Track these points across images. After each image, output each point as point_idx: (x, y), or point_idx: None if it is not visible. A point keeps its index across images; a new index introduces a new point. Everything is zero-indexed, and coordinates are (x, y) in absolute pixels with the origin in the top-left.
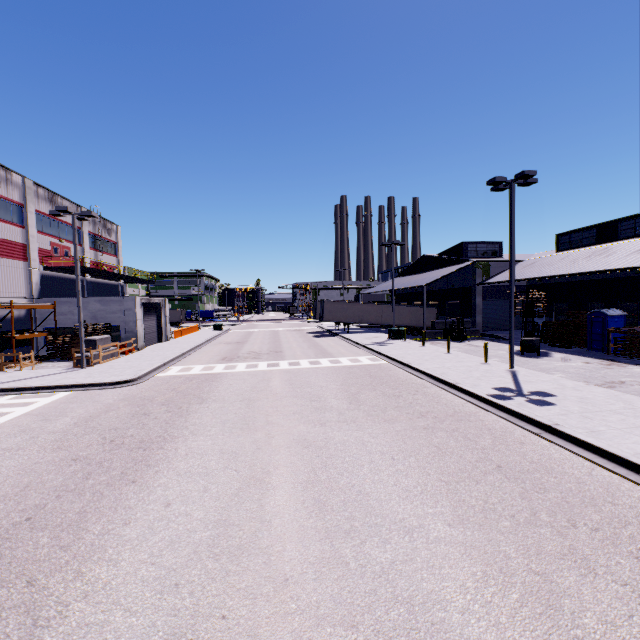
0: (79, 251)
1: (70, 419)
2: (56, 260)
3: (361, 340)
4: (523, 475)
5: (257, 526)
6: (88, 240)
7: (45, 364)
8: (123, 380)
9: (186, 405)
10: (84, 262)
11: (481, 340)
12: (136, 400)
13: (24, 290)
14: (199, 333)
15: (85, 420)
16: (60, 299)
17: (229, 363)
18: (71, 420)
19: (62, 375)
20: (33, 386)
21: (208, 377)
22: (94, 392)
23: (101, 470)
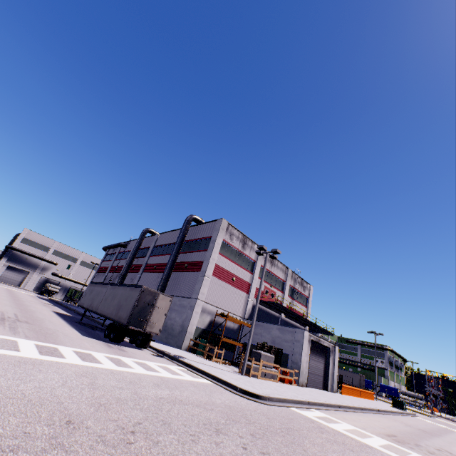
0: (280, 296)
1: (166, 393)
2: (265, 298)
3: None
4: None
5: None
6: (288, 290)
7: (230, 366)
8: (251, 391)
9: (276, 454)
10: (278, 299)
11: None
12: (236, 412)
13: (241, 311)
14: (372, 401)
15: (171, 400)
16: (257, 322)
17: (395, 443)
18: (165, 394)
19: (223, 371)
20: (197, 366)
21: (348, 441)
22: (222, 389)
23: (25, 455)
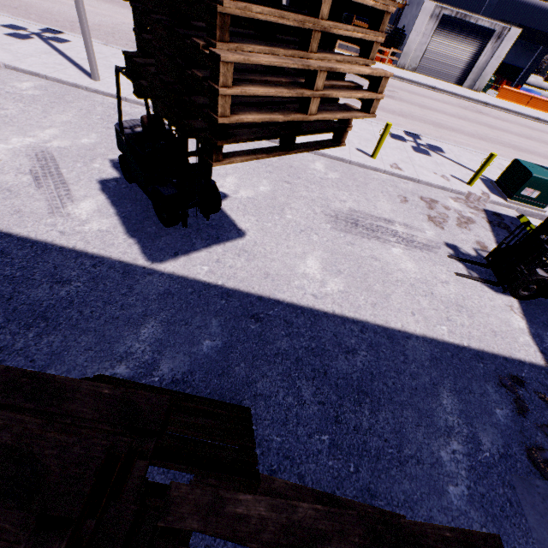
0: None
1: None
2: None
3: (479, 155)
4: (3, 6)
5: (68, 0)
6: None
7: None
8: None
9: None
10: None
11: (534, 352)
12: None
13: None
14: None
15: None
16: None
17: None
18: None
19: None
20: None
21: None
22: None
23: None
